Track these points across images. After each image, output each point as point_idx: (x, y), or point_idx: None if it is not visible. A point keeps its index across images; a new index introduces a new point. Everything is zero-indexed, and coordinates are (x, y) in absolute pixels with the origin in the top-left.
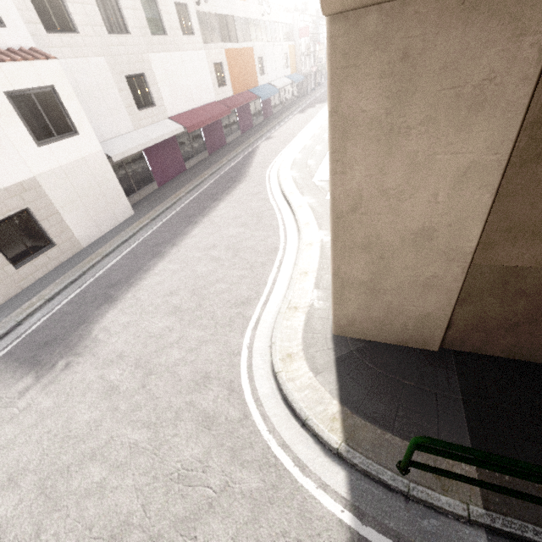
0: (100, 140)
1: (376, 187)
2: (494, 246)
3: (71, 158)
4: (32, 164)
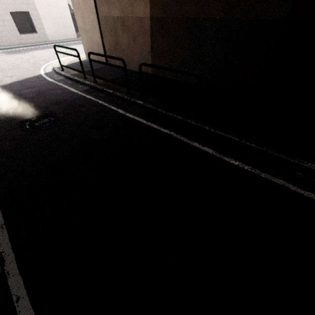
0: None
1: None
2: (99, 6)
3: None
4: None
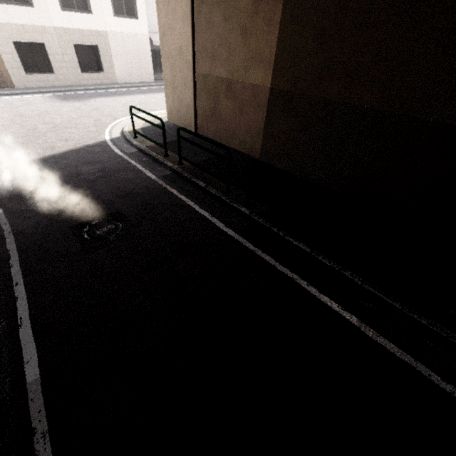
0: (153, 31)
1: (167, 23)
2: (199, 61)
3: (129, 31)
4: (108, 24)
